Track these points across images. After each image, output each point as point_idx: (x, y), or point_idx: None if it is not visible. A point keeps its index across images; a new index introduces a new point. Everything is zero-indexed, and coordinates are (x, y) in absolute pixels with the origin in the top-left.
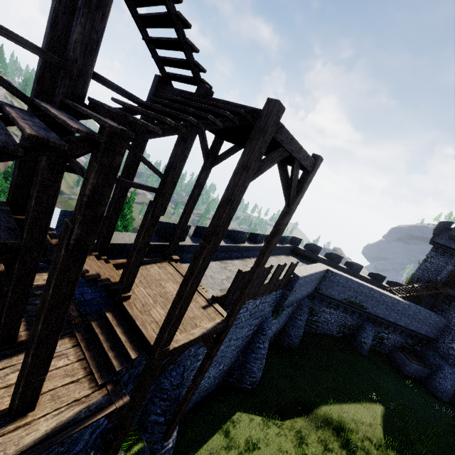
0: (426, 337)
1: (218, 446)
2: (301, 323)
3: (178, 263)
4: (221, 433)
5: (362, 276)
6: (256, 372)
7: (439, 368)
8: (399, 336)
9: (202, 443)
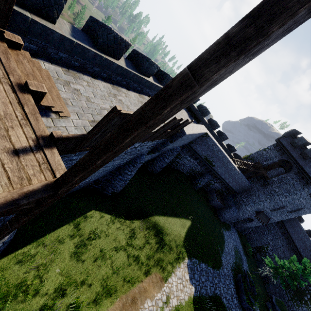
0: (234, 191)
1: (64, 235)
2: (167, 161)
3: (18, 51)
4: (72, 224)
5: (223, 144)
6: (118, 187)
7: (229, 207)
8: (220, 186)
9: (51, 231)
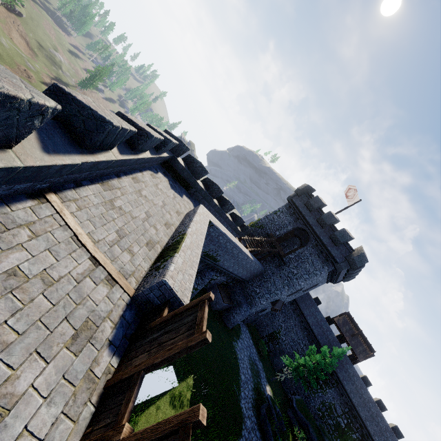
0: (243, 279)
1: None
2: None
3: None
4: None
5: (227, 217)
6: None
7: (239, 305)
8: (225, 278)
9: None
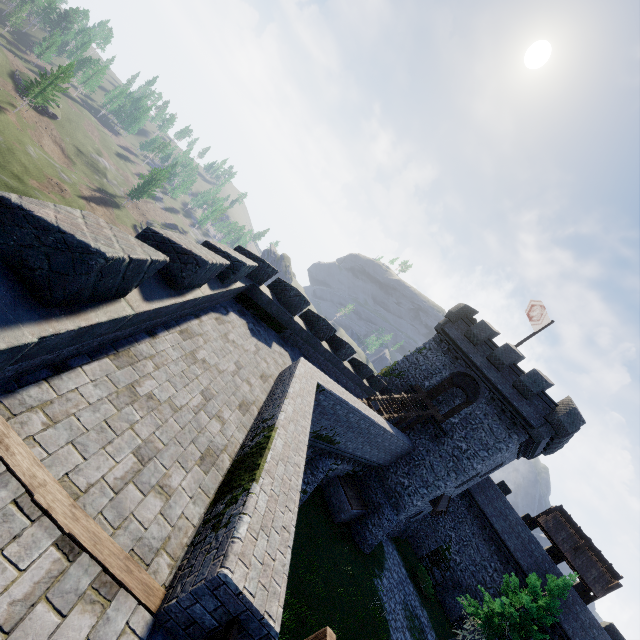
0: (380, 465)
1: None
2: None
3: None
4: None
5: (346, 368)
6: None
7: (378, 510)
8: (351, 465)
9: None
